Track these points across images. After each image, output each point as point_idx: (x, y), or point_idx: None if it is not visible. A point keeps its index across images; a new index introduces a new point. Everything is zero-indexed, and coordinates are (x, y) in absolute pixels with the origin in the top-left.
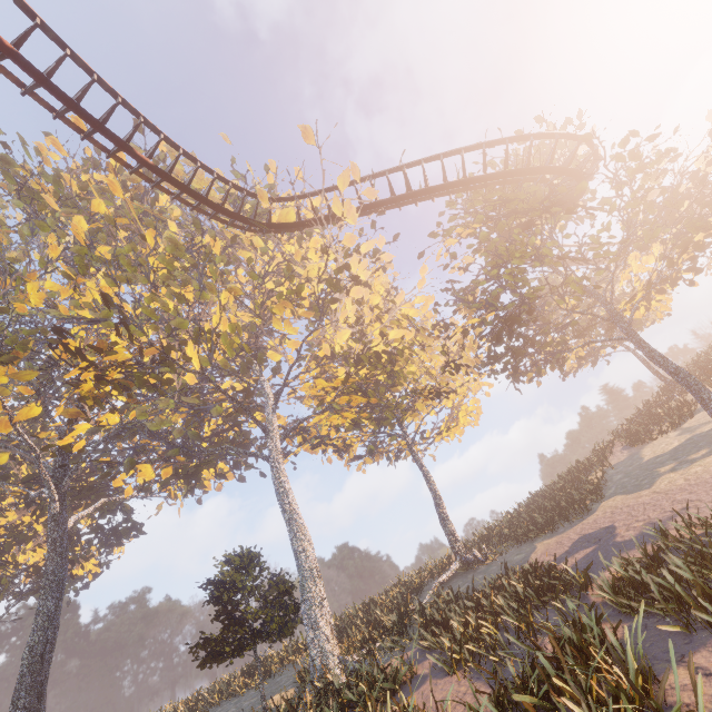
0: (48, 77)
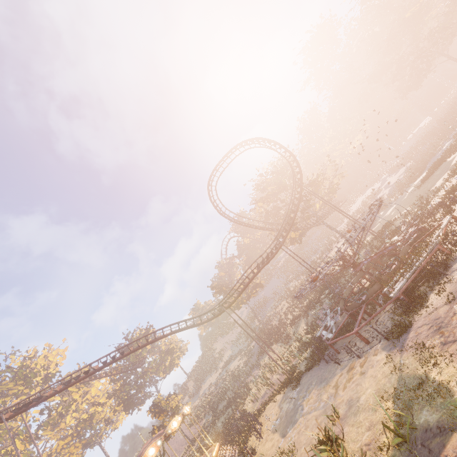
0: None
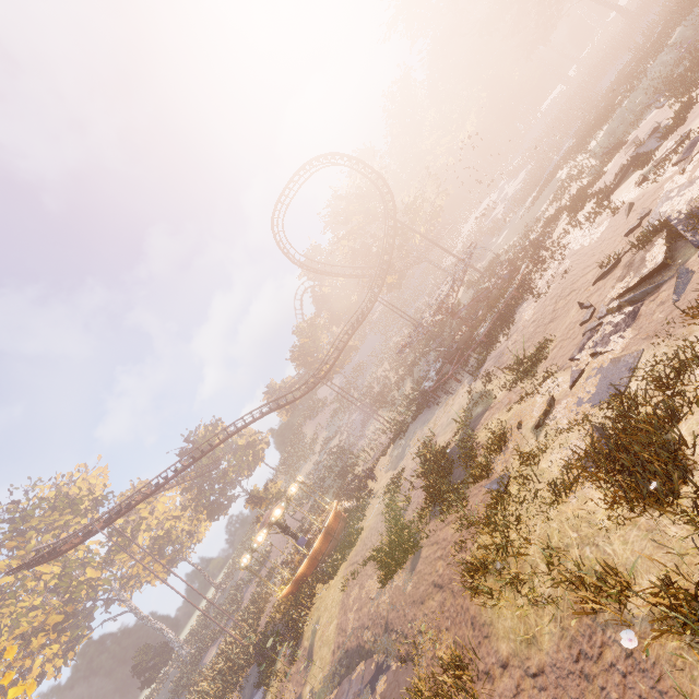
0: None
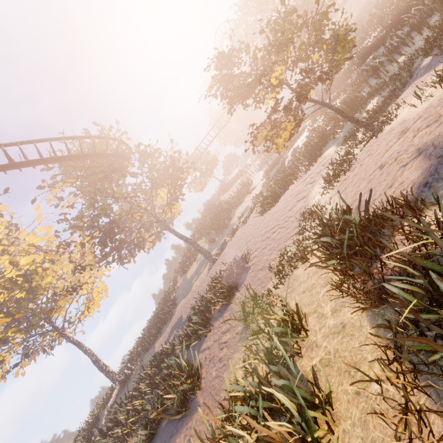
0: None
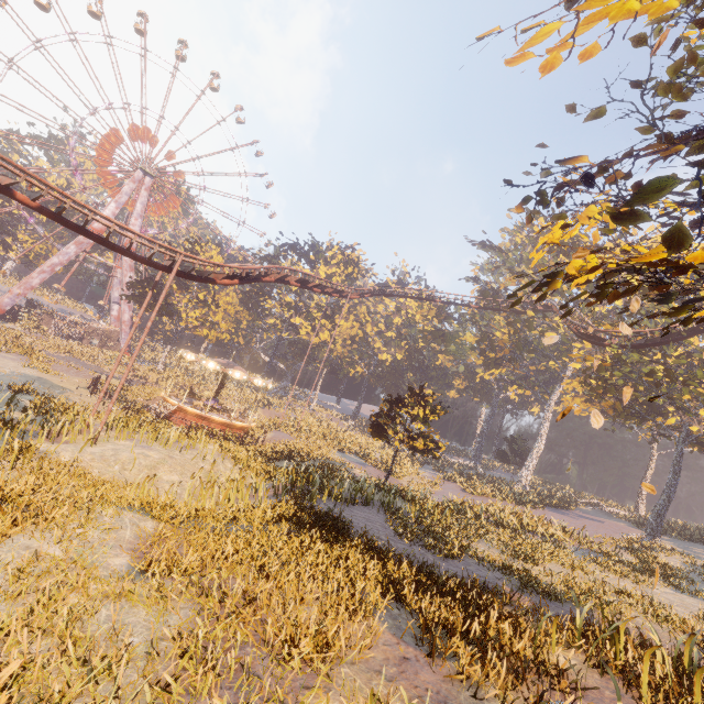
0: (447, 301)
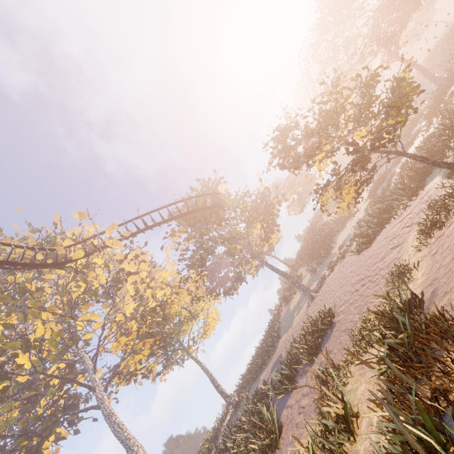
0: None
